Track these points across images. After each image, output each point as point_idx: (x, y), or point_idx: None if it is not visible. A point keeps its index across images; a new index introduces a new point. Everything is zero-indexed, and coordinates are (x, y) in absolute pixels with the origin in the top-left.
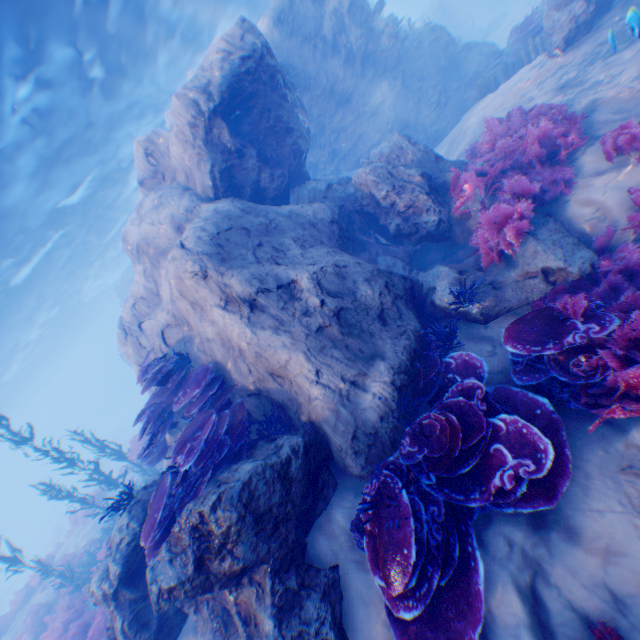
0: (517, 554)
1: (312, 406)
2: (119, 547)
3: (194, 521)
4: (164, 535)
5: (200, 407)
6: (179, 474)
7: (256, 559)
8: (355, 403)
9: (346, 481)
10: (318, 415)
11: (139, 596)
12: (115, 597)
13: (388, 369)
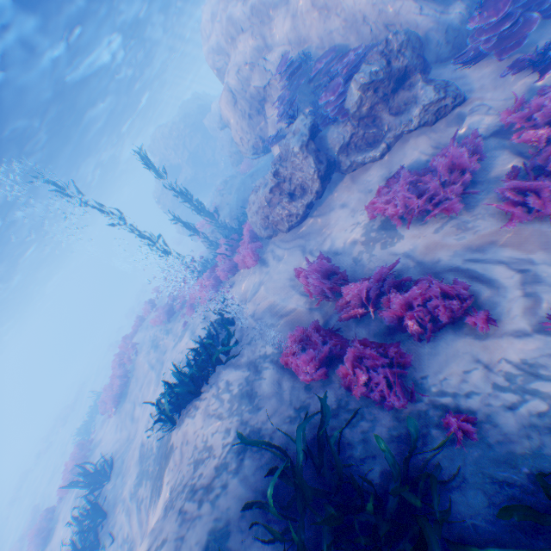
0: (544, 33)
1: (418, 28)
2: (304, 125)
3: (379, 50)
4: (341, 96)
5: (328, 75)
6: (339, 78)
7: (411, 64)
8: (444, 21)
9: (437, 66)
10: (423, 30)
11: (316, 151)
12: (306, 146)
13: (462, 5)
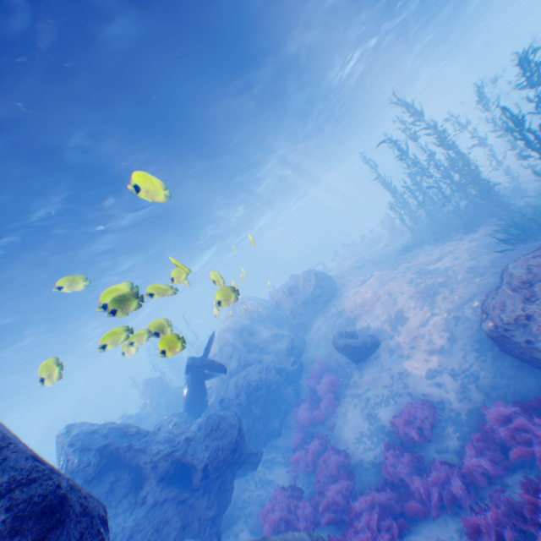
0: None
1: None
2: None
3: None
4: None
5: None
6: None
7: None
8: None
9: None
10: None
11: None
12: None
13: None
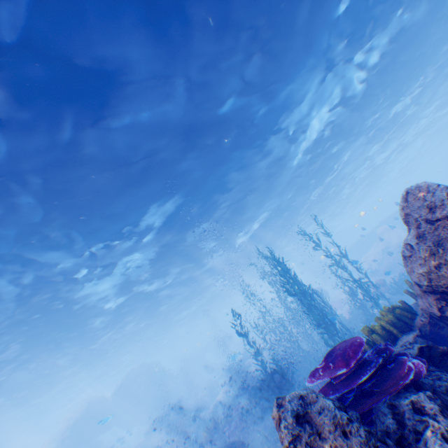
0: None
1: None
2: None
3: None
4: None
5: None
6: None
7: None
8: None
9: None
10: None
11: None
12: None
13: None
